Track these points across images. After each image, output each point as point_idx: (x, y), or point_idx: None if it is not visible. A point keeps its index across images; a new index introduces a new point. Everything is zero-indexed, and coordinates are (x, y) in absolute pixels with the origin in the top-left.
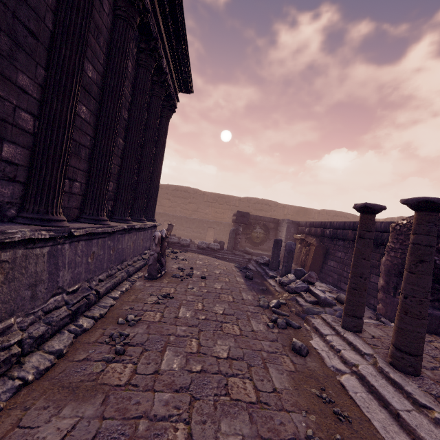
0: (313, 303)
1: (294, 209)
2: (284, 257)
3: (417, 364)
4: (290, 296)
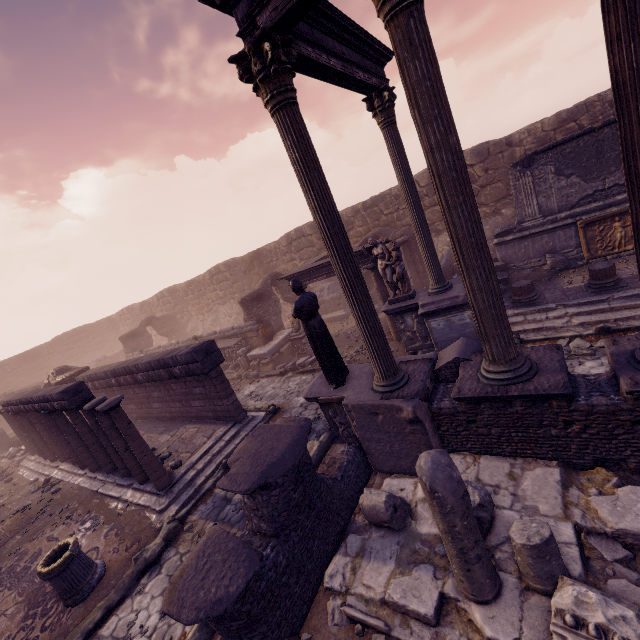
0: (24, 454)
1: (18, 360)
2: (1, 441)
3: None
4: (12, 461)
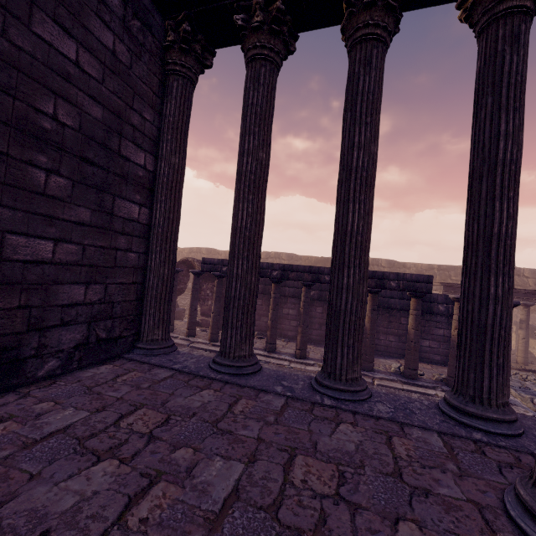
0: None
1: None
2: None
3: (173, 328)
4: None
